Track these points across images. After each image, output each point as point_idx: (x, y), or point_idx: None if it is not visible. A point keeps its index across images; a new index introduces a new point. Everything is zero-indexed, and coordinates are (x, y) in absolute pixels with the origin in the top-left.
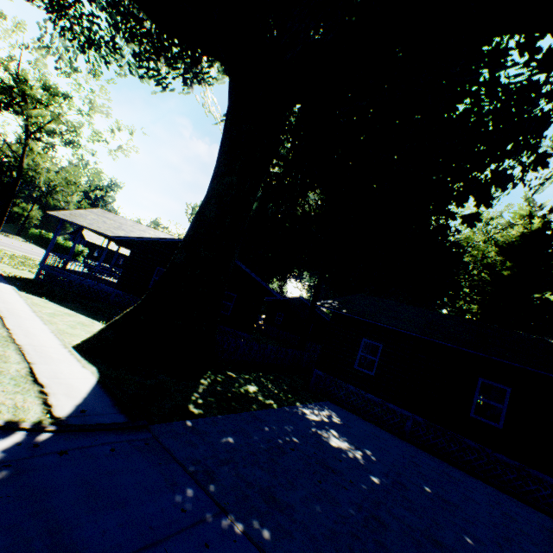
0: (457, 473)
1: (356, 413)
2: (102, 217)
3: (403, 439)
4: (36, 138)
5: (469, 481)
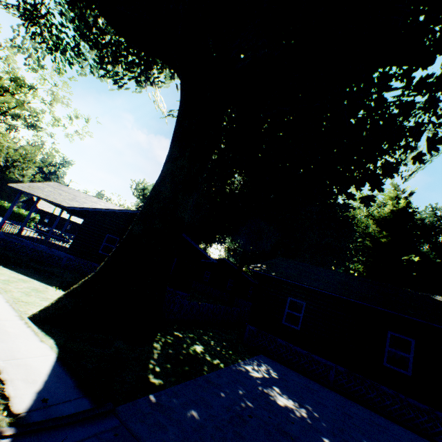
0: (381, 420)
1: (286, 364)
2: (58, 189)
3: (329, 388)
4: (0, 120)
5: (392, 428)
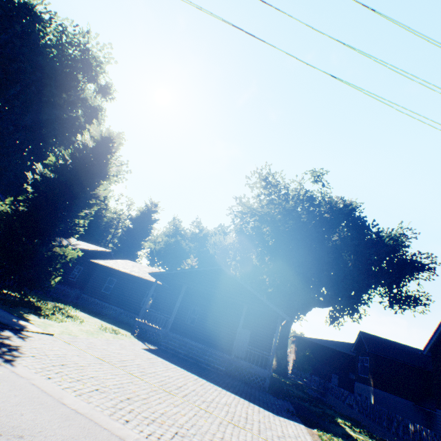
0: None
1: None
2: None
3: None
4: None
5: None
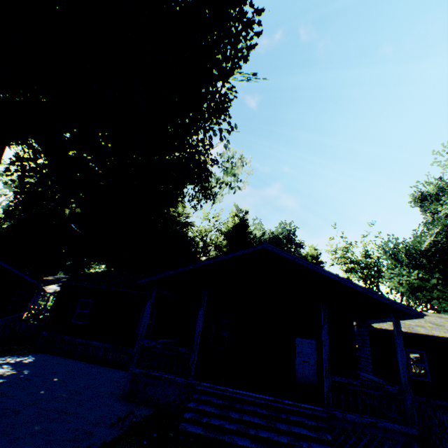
0: (113, 371)
1: (67, 356)
2: None
3: (94, 363)
4: None
5: (117, 373)
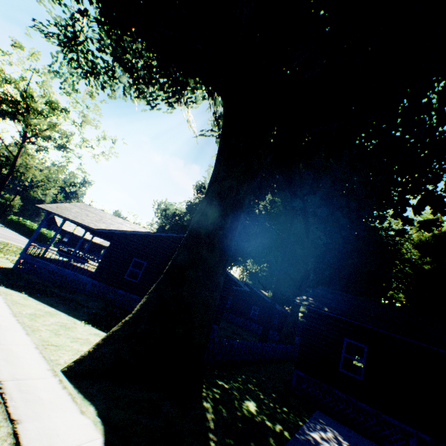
0: None
1: (349, 425)
2: (84, 210)
3: None
4: (31, 142)
5: None
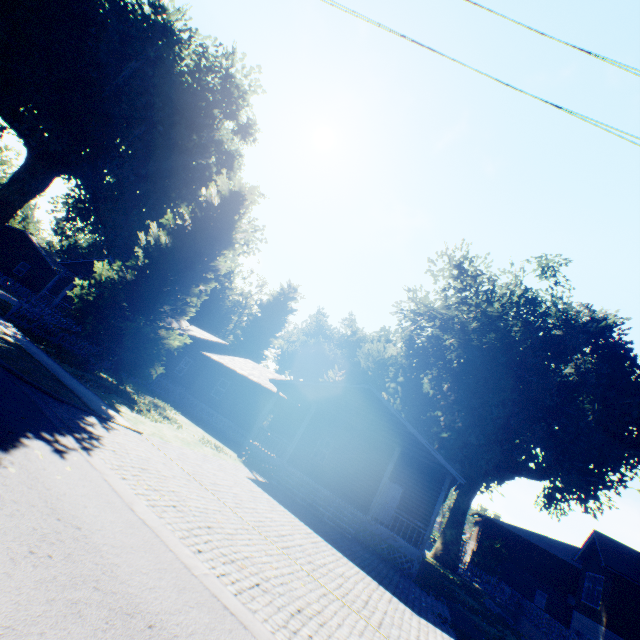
0: None
1: None
2: None
3: None
4: None
5: None
